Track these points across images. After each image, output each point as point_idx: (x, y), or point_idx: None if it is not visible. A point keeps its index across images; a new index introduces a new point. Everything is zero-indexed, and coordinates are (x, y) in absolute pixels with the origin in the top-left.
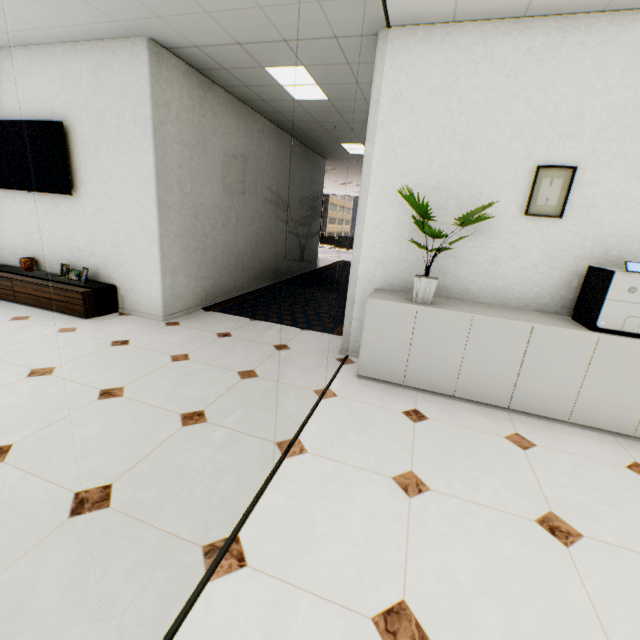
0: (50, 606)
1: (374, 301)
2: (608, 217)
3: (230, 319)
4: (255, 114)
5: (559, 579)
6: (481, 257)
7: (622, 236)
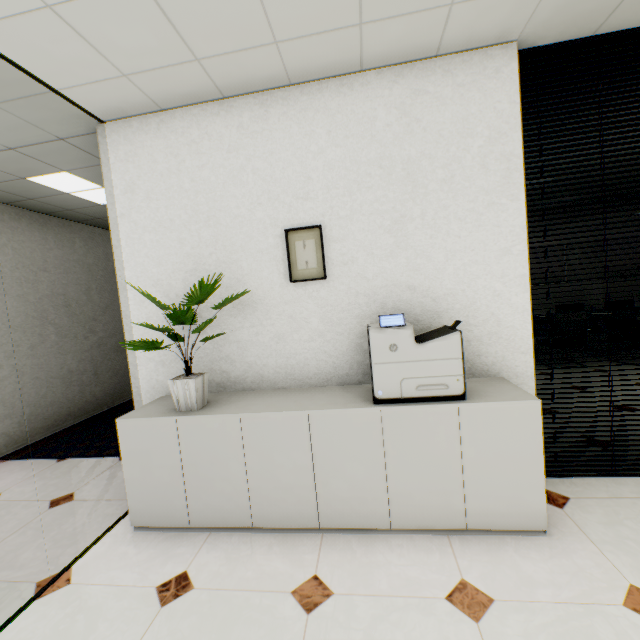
0: None
1: (125, 422)
2: (370, 269)
3: (26, 467)
4: (75, 224)
5: None
6: (264, 335)
7: (391, 286)
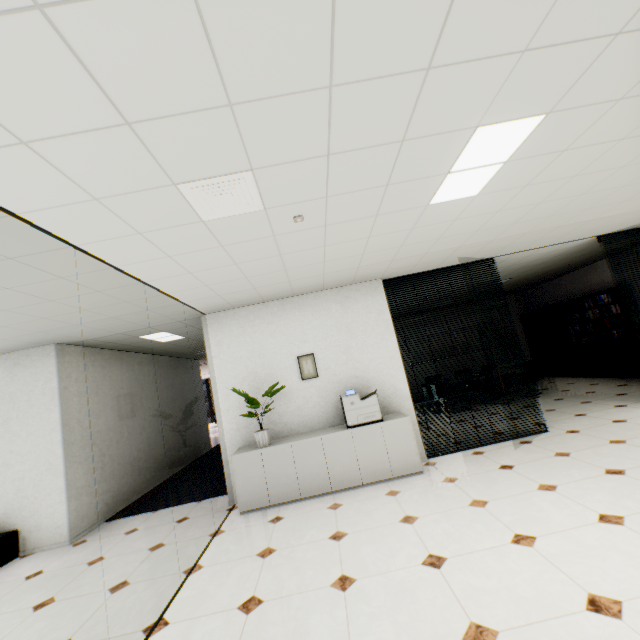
0: None
1: (235, 456)
2: (338, 370)
3: (134, 518)
4: (134, 354)
5: (330, 554)
6: (291, 407)
7: (348, 377)
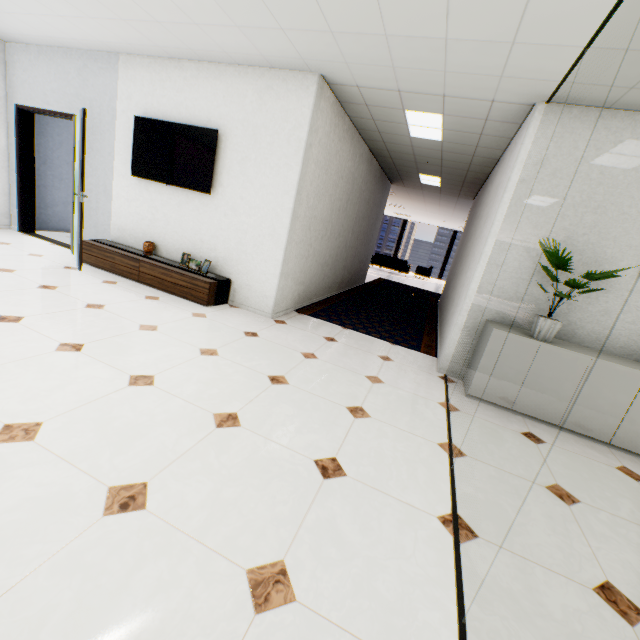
0: (360, 542)
1: (499, 332)
2: None
3: (325, 324)
4: (361, 140)
5: None
6: (593, 307)
7: None
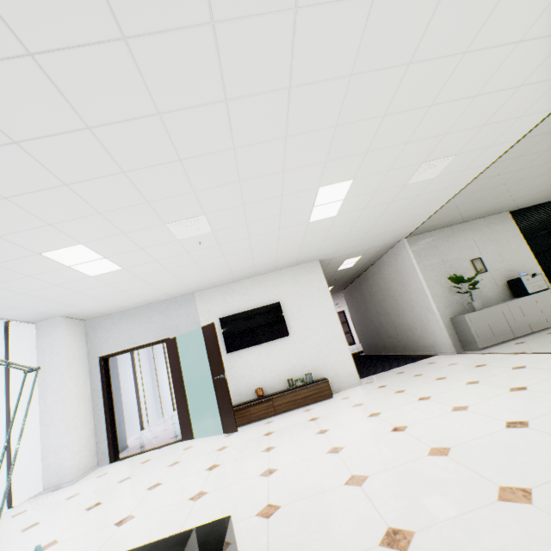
0: None
1: (466, 315)
2: (497, 267)
3: (379, 374)
4: None
5: None
6: (475, 291)
7: (504, 271)
